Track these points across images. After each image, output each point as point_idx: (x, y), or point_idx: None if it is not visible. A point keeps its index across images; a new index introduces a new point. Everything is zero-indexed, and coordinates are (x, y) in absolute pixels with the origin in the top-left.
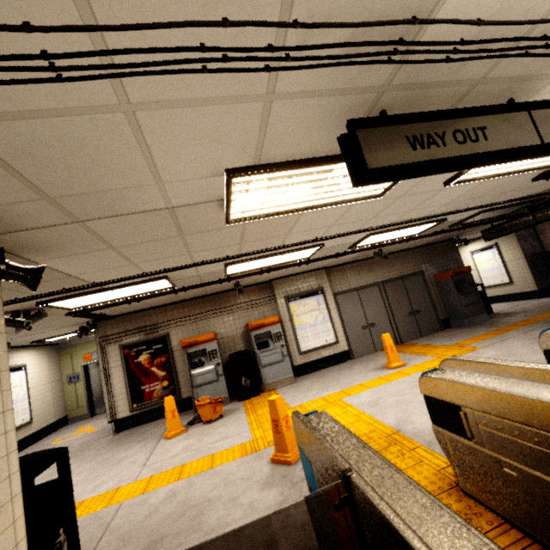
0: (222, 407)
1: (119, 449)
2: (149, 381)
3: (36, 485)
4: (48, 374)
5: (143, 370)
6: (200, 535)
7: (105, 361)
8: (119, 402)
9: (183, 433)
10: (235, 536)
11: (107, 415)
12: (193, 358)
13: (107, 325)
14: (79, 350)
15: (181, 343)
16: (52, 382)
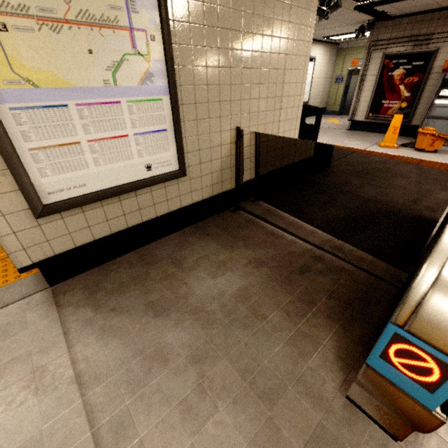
0: (441, 144)
1: (346, 138)
2: (391, 97)
3: (305, 124)
4: (325, 70)
5: (391, 86)
6: (366, 193)
7: (365, 67)
8: (360, 108)
9: (393, 148)
10: (385, 204)
11: (349, 114)
12: (447, 87)
13: (383, 27)
14: (351, 54)
15: (445, 64)
16: (326, 78)
